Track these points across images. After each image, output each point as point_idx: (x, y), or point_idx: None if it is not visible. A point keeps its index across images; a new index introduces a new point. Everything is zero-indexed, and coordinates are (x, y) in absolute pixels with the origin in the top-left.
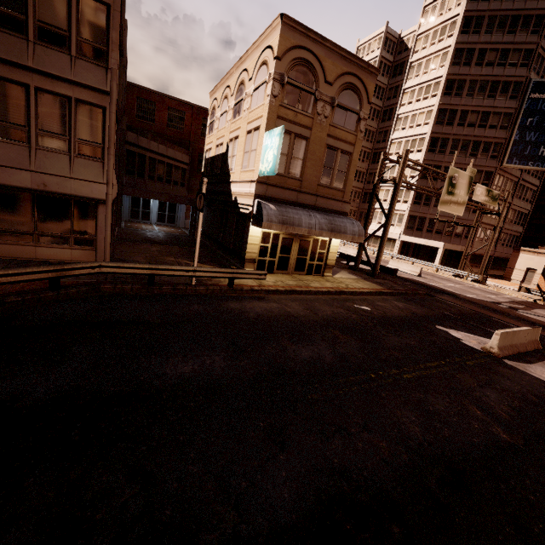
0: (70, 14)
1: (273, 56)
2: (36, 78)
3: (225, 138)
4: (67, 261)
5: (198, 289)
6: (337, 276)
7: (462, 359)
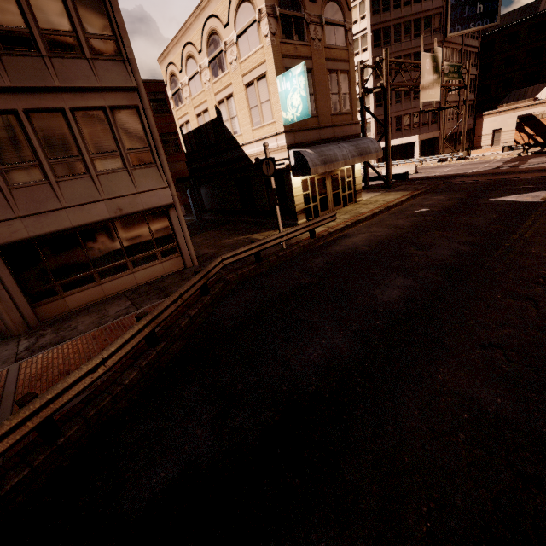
0: (67, 9)
1: None
2: (66, 98)
3: (209, 103)
4: (162, 276)
5: (294, 249)
6: (365, 198)
7: (541, 211)
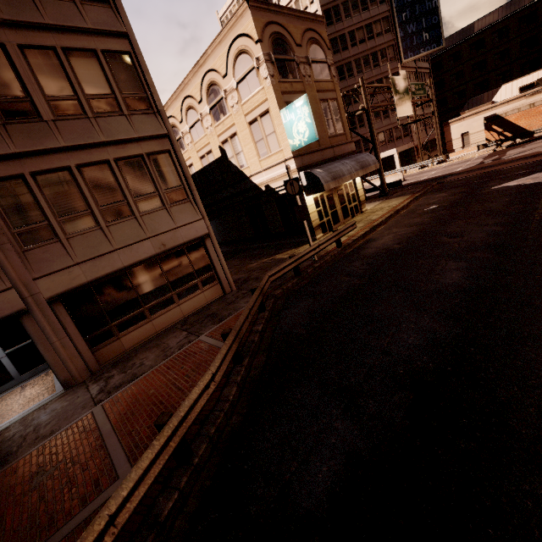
0: (106, 76)
1: (254, 41)
2: (110, 151)
3: (212, 144)
4: (205, 305)
5: (326, 259)
6: (368, 208)
7: None
